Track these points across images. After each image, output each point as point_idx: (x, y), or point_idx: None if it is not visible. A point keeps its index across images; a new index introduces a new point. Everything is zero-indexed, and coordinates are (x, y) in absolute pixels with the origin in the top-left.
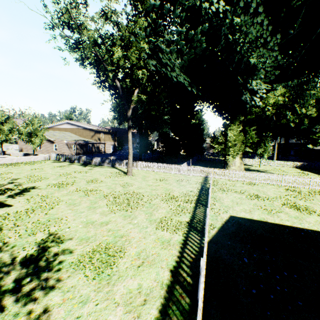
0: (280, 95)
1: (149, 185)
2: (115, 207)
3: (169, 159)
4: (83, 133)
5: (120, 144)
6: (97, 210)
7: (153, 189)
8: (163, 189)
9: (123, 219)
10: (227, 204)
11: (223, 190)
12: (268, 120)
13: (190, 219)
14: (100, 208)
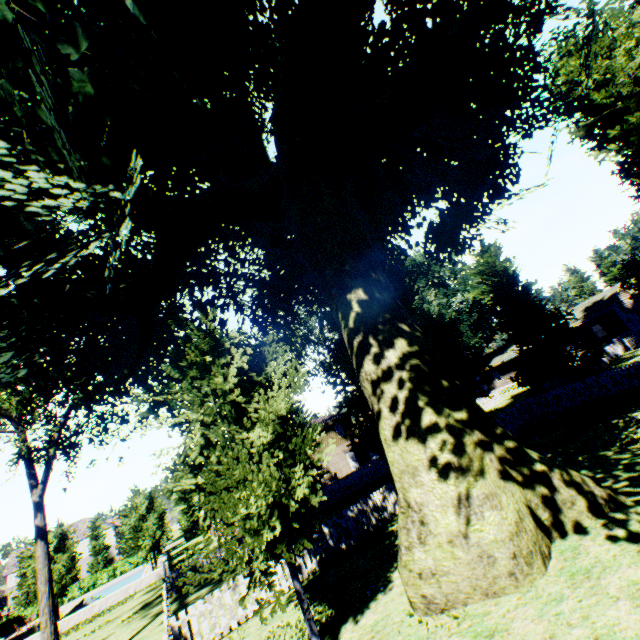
0: None
1: None
2: None
3: None
4: None
5: None
6: None
7: None
8: None
9: None
10: None
11: None
12: None
13: None
14: None
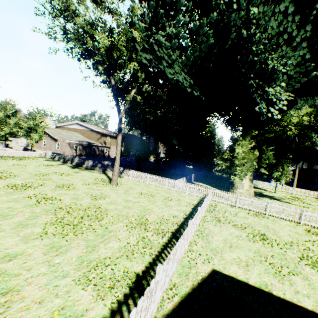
0: (305, 115)
1: (126, 201)
2: (53, 228)
3: (174, 171)
4: (90, 135)
5: (127, 150)
6: (25, 230)
7: (127, 207)
8: (140, 208)
9: (44, 252)
10: (216, 246)
11: (218, 220)
12: (289, 141)
13: (144, 269)
14: (32, 228)
